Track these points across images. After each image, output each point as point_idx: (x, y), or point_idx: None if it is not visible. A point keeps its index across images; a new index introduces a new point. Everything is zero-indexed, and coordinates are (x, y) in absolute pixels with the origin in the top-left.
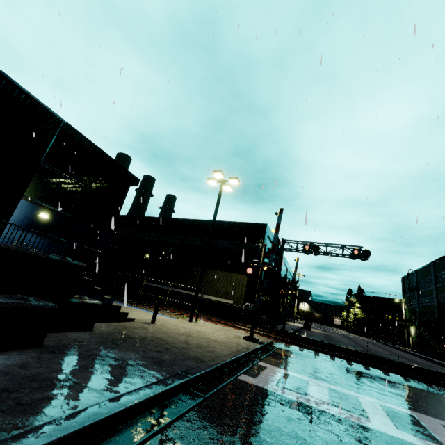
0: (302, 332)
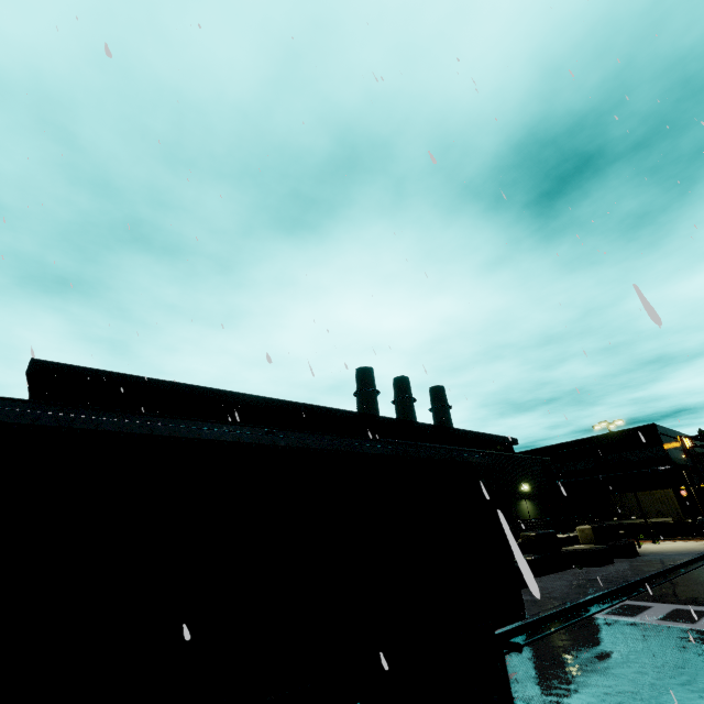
0: None
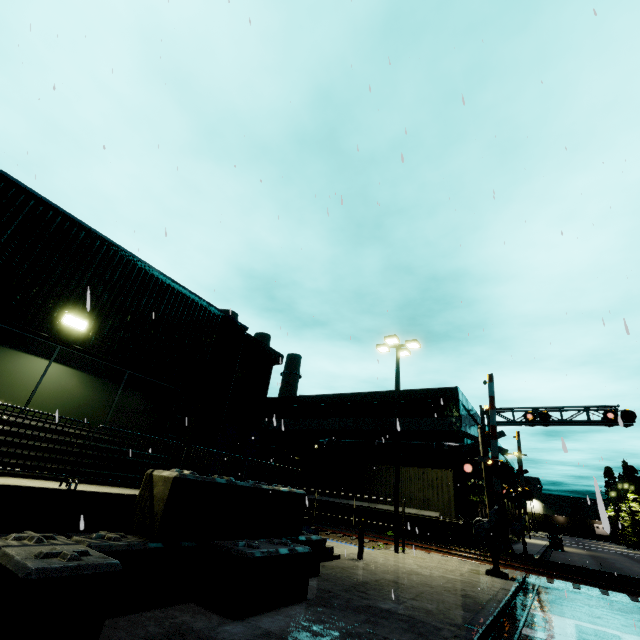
0: (554, 555)
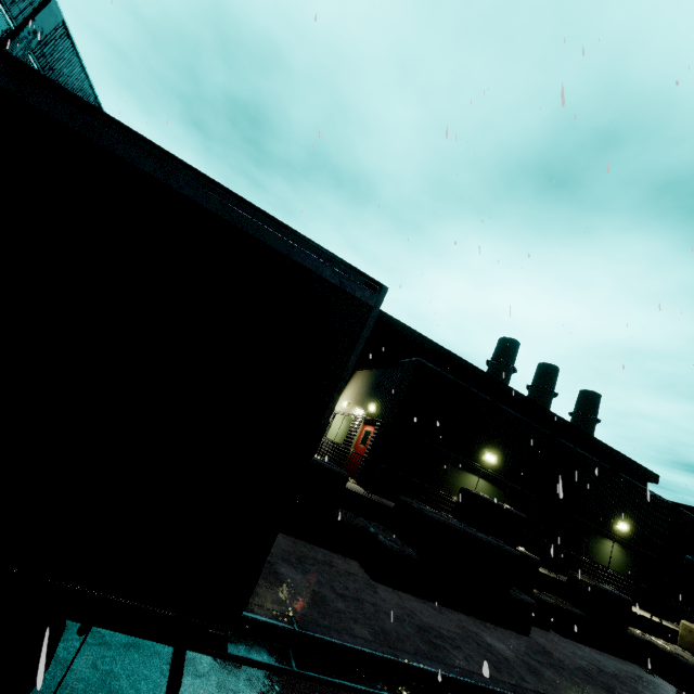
0: None
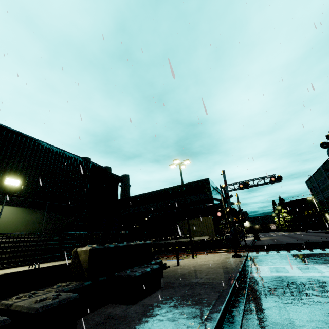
0: (256, 243)
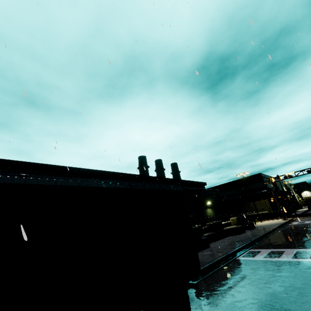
0: (308, 212)
